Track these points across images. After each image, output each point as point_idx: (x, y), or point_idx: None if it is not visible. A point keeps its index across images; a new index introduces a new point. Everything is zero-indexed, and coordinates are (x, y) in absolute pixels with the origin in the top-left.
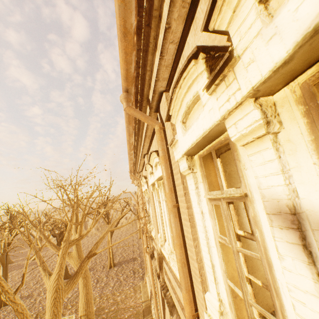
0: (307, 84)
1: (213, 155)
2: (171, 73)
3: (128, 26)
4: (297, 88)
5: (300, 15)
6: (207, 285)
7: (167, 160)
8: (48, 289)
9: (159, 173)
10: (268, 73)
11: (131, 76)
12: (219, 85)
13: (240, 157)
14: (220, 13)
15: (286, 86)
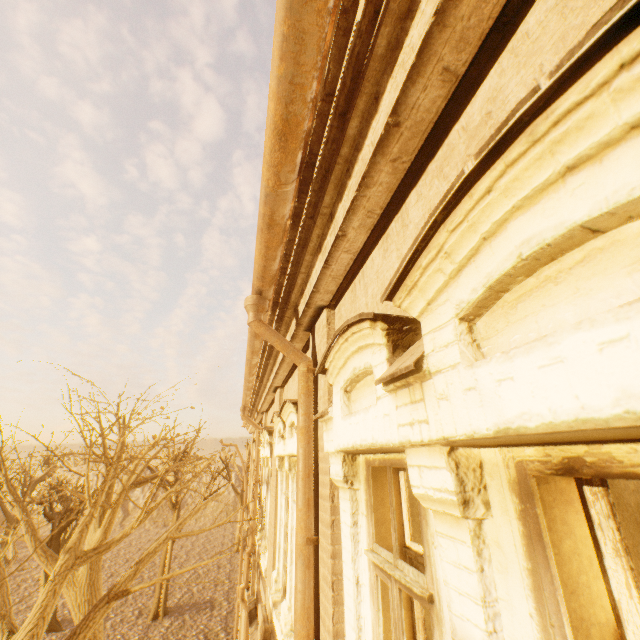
0: (524, 469)
1: (388, 477)
2: (342, 284)
3: (277, 217)
4: (511, 463)
5: (503, 393)
6: None
7: (311, 436)
8: None
9: (294, 446)
10: (464, 436)
11: (271, 275)
12: (401, 388)
13: (428, 517)
14: (409, 294)
15: (498, 447)
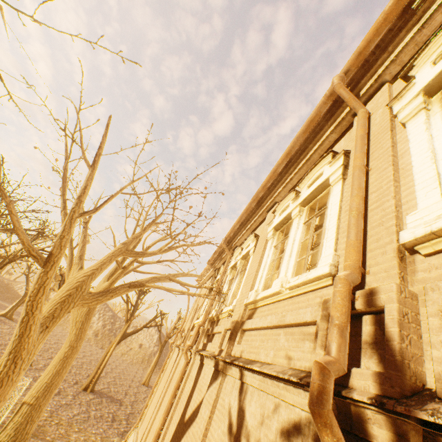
0: None
1: None
2: (412, 58)
3: None
4: None
5: None
6: (402, 224)
7: (366, 134)
8: (69, 280)
9: (322, 179)
10: None
11: (365, 54)
12: None
13: None
14: None
15: None
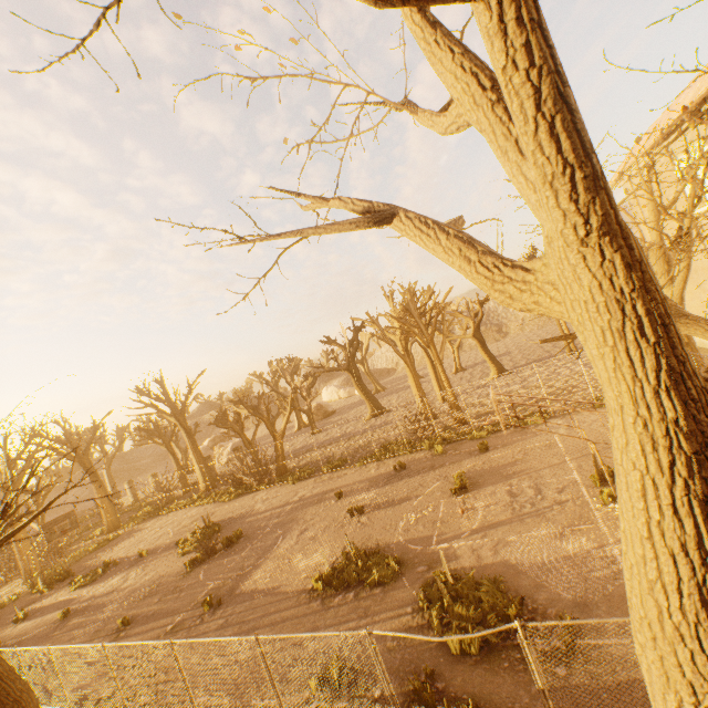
0: None
1: None
2: None
3: None
4: None
5: None
6: None
7: None
8: (651, 259)
9: None
10: None
11: None
12: None
13: None
14: None
15: None
